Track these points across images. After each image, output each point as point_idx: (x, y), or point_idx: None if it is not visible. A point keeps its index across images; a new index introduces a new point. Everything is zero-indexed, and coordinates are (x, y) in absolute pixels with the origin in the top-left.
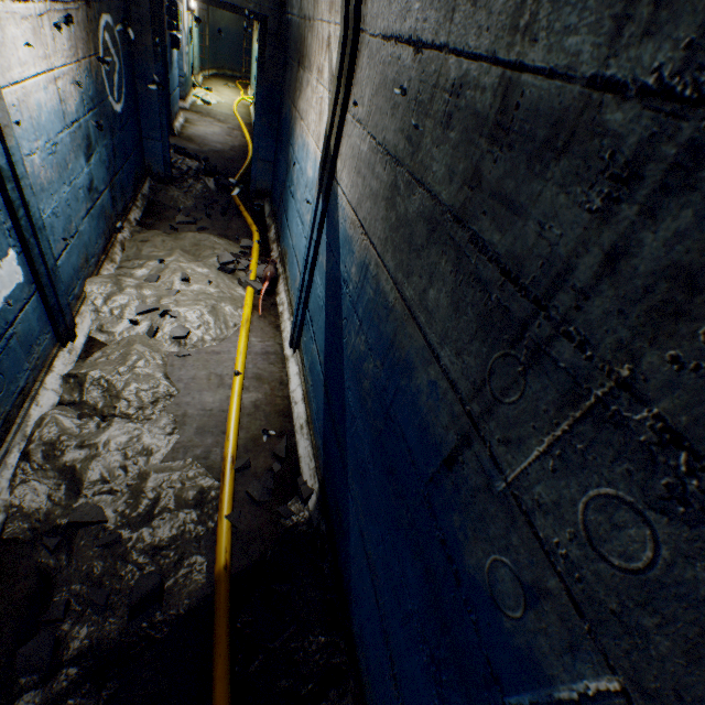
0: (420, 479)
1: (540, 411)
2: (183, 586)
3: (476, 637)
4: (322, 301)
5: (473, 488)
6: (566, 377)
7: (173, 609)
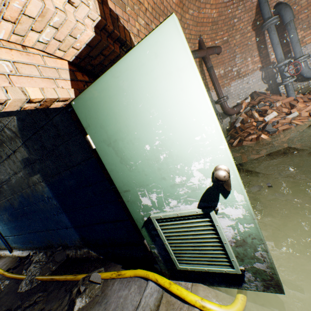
0: (15, 211)
1: (4, 191)
2: (3, 285)
3: (22, 209)
4: (2, 227)
5: (12, 202)
6: (1, 187)
7: (3, 287)
